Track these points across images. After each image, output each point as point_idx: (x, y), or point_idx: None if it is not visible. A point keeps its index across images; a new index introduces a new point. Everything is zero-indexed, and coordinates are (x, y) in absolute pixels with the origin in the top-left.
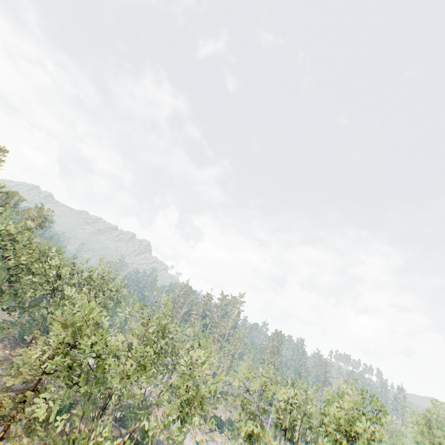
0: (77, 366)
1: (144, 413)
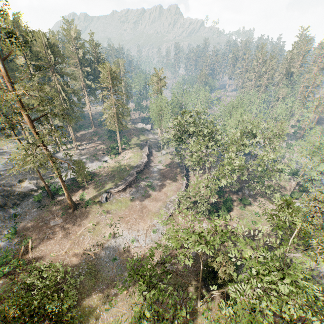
0: None
1: None
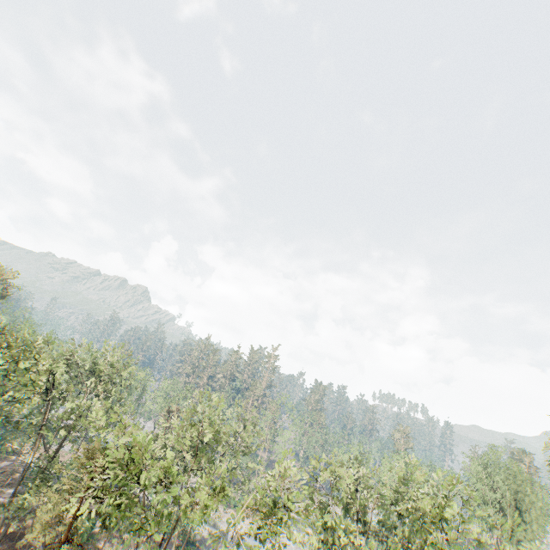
0: (126, 506)
1: (223, 548)
